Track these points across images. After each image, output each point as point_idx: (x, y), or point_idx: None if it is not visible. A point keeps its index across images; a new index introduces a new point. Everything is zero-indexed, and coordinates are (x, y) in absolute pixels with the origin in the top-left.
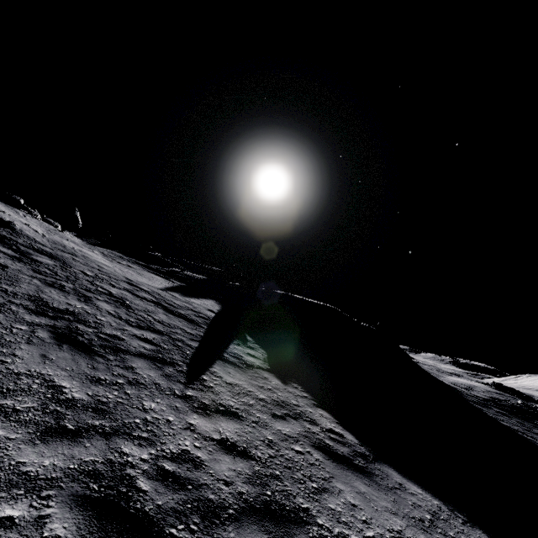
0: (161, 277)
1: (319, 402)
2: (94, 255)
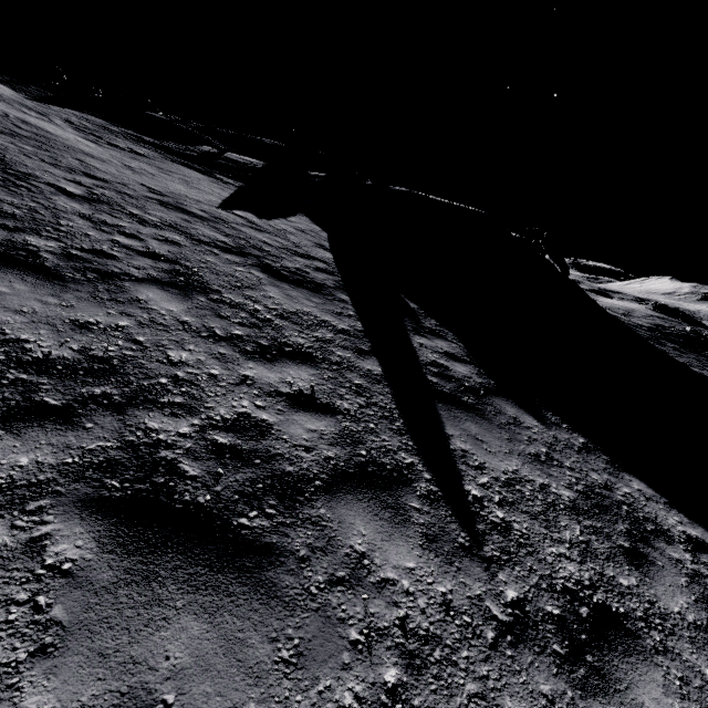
0: (200, 173)
1: (606, 450)
2: (58, 133)
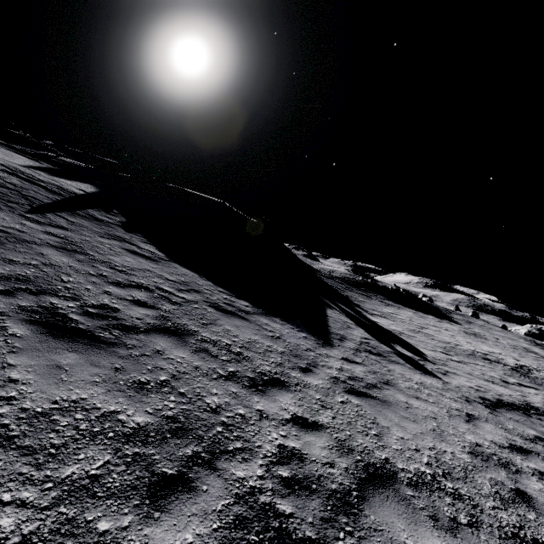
0: (26, 157)
1: (153, 243)
2: None
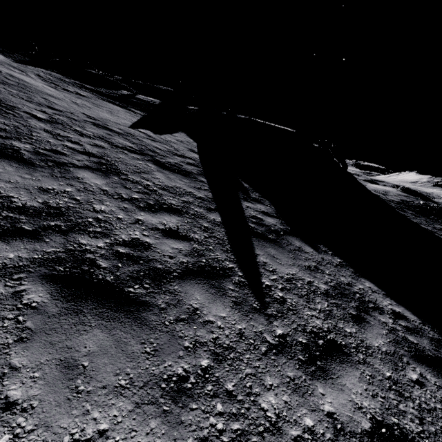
0: (120, 107)
1: (353, 266)
2: (32, 82)
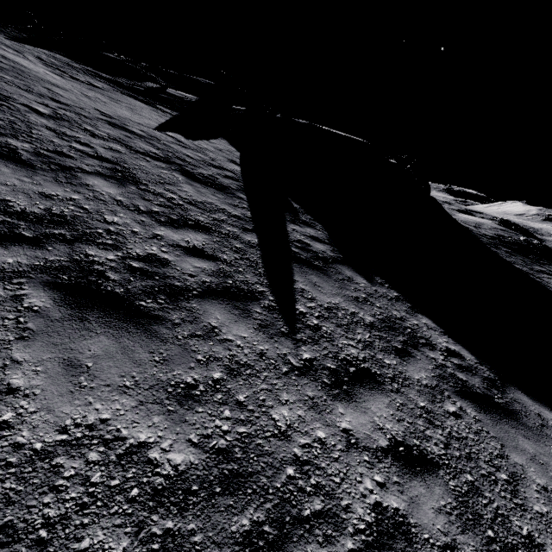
0: (144, 103)
1: (412, 301)
2: (31, 67)
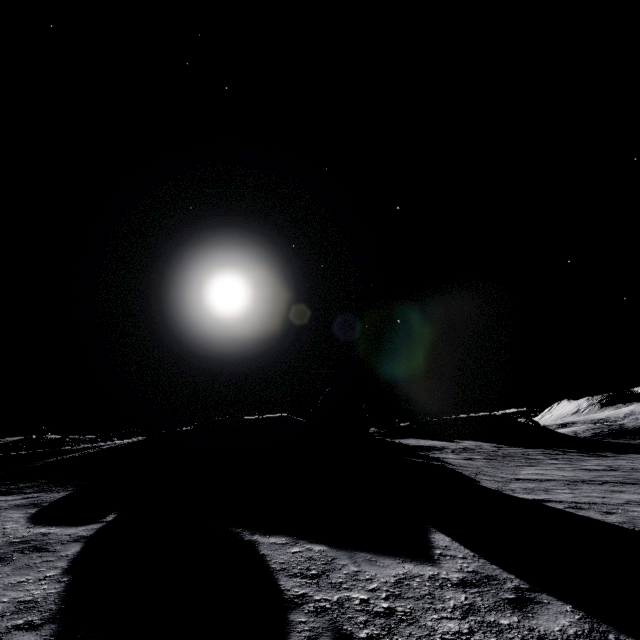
0: (406, 439)
1: (612, 452)
2: None
